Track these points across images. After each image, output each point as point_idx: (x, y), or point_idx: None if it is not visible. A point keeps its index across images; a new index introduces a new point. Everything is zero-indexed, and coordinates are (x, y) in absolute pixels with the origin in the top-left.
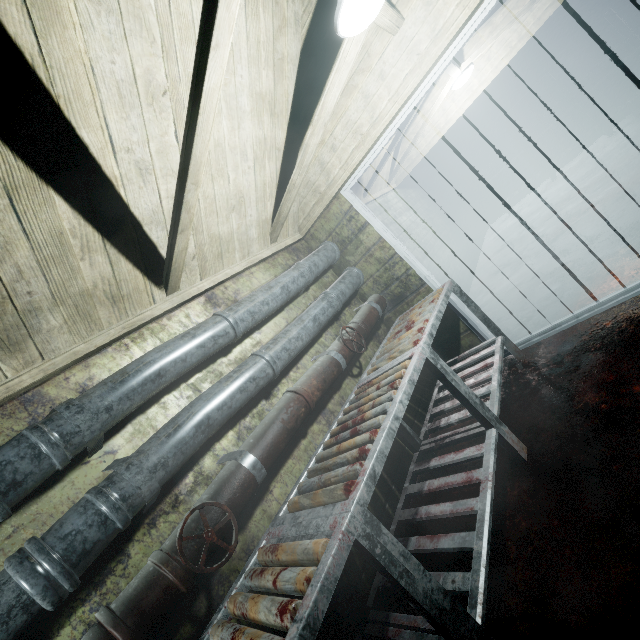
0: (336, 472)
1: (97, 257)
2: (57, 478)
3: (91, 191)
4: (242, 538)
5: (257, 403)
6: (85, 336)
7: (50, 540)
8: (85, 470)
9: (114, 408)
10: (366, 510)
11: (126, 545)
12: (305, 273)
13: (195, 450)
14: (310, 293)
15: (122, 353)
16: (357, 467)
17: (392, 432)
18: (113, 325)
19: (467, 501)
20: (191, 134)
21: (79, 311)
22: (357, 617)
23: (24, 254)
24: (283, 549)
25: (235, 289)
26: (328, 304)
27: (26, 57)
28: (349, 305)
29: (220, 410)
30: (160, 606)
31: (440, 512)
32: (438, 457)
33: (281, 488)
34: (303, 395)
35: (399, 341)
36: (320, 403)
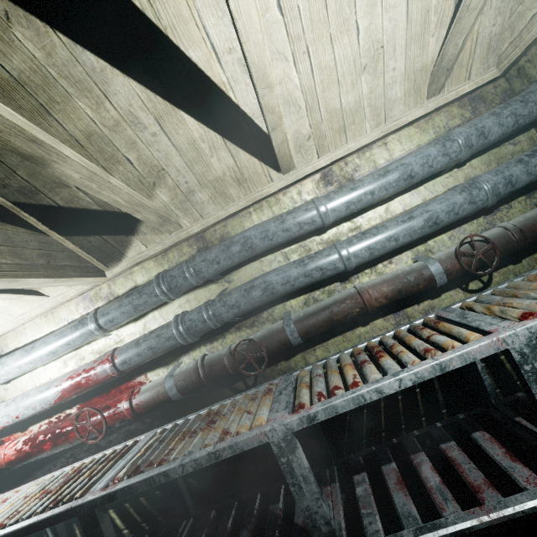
0: (315, 386)
1: (222, 153)
2: (203, 285)
3: (207, 102)
4: (284, 364)
5: (331, 283)
6: (224, 206)
7: (186, 318)
8: (215, 286)
9: (221, 263)
10: (289, 433)
11: (225, 332)
12: (452, 149)
13: (262, 304)
14: (462, 171)
15: (246, 219)
16: (314, 400)
17: (361, 399)
18: (241, 198)
19: (449, 500)
20: (240, 42)
21: (217, 191)
22: (321, 460)
23: (177, 159)
24: (262, 400)
25: (356, 165)
26: (466, 198)
27: (137, 5)
28: (531, 193)
29: (283, 285)
30: (219, 372)
31: (425, 476)
32: (488, 436)
33: (324, 351)
34: (363, 298)
35: (529, 291)
36: (398, 304)
